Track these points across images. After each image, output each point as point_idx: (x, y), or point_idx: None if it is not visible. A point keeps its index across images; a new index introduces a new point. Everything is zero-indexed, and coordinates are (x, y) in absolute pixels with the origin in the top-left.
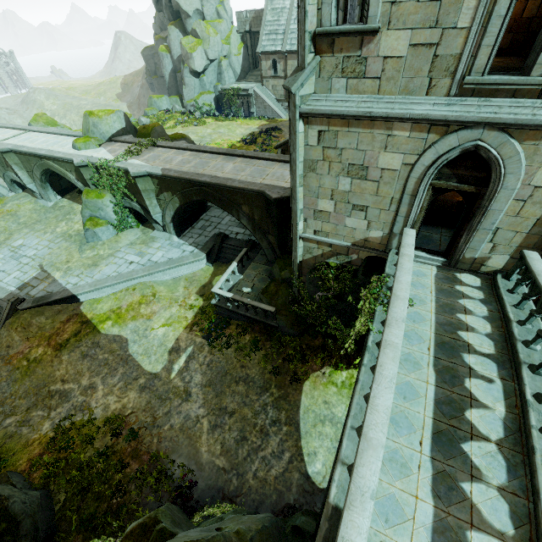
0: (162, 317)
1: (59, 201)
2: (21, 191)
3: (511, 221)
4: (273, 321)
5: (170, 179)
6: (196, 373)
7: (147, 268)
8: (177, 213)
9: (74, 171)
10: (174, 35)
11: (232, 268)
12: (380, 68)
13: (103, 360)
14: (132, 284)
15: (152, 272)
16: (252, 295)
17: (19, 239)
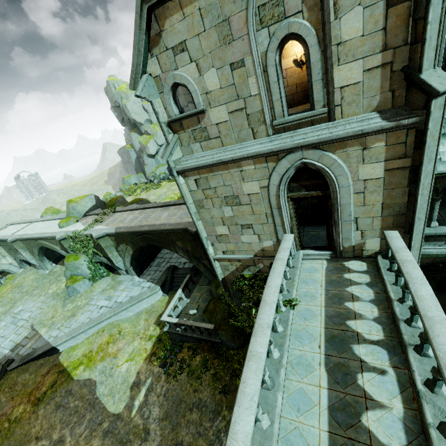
0: (126, 352)
1: (54, 267)
2: (28, 266)
3: (362, 210)
4: (216, 337)
5: (122, 234)
6: (154, 406)
7: (113, 309)
8: (133, 258)
9: (59, 244)
10: (135, 137)
11: (178, 294)
12: (217, 130)
13: (74, 408)
14: (102, 326)
15: (117, 312)
16: (198, 315)
17: (20, 305)
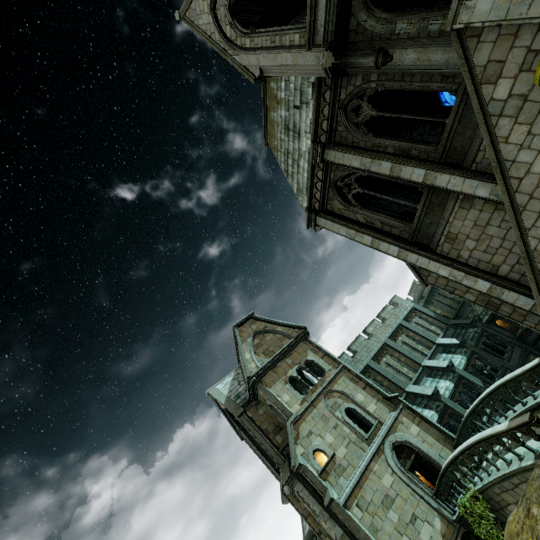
0: None
1: None
2: None
3: (435, 448)
4: None
5: None
6: None
7: None
8: None
9: None
10: None
11: None
12: (346, 461)
13: None
14: None
15: None
16: None
17: None
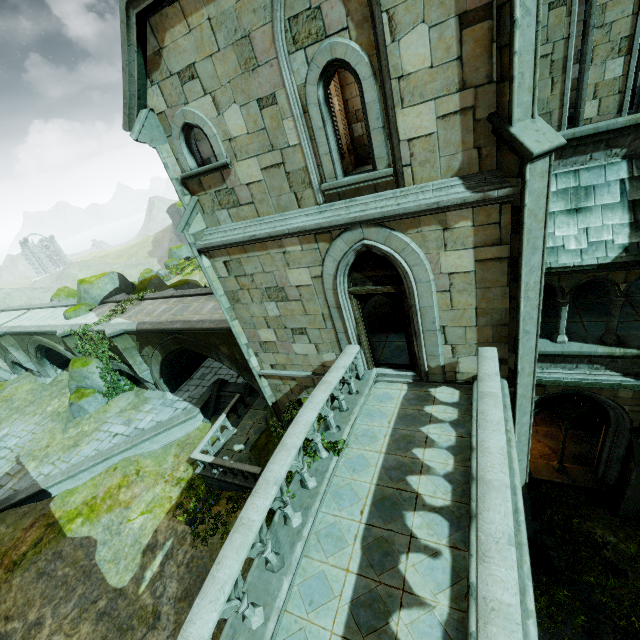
0: (142, 501)
1: (59, 375)
2: (24, 372)
3: (450, 316)
4: None
5: (146, 333)
6: (172, 579)
7: (131, 438)
8: (164, 367)
9: (63, 342)
10: None
11: (219, 422)
12: (249, 194)
13: (62, 577)
14: (114, 462)
15: (136, 443)
16: (245, 453)
17: (5, 428)
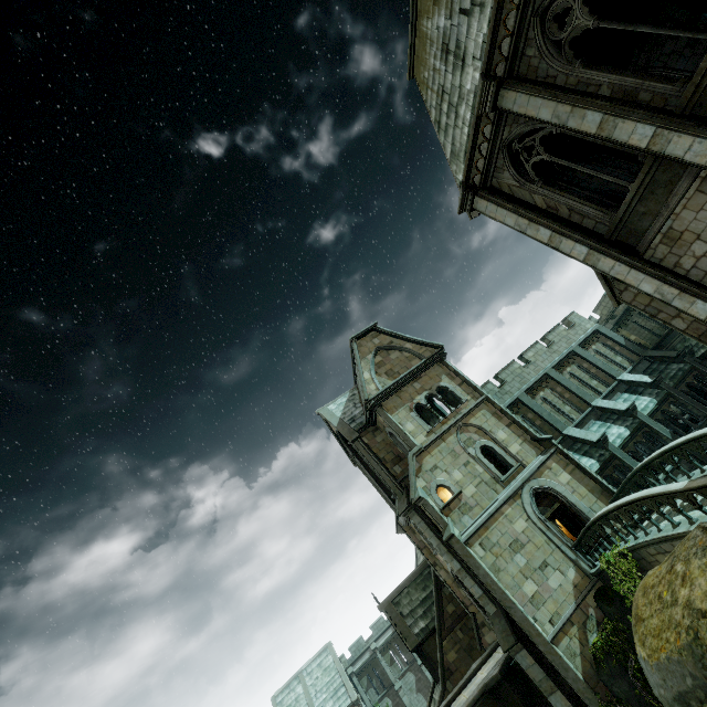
0: None
1: None
2: None
3: (586, 500)
4: None
5: None
6: None
7: None
8: None
9: None
10: None
11: None
12: (474, 500)
13: None
14: None
15: None
16: None
17: None
